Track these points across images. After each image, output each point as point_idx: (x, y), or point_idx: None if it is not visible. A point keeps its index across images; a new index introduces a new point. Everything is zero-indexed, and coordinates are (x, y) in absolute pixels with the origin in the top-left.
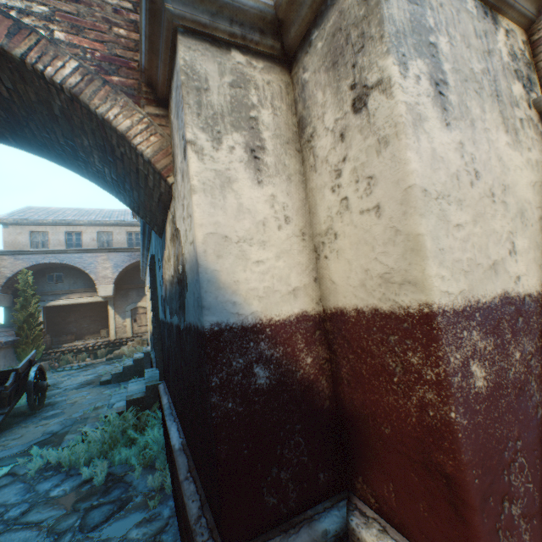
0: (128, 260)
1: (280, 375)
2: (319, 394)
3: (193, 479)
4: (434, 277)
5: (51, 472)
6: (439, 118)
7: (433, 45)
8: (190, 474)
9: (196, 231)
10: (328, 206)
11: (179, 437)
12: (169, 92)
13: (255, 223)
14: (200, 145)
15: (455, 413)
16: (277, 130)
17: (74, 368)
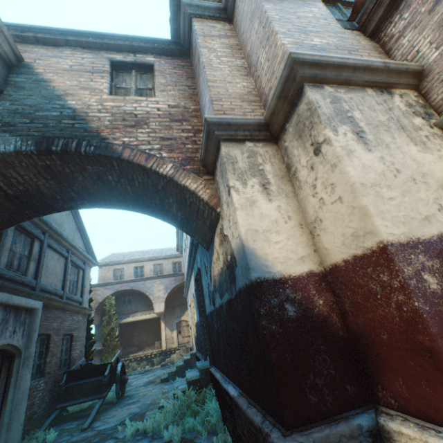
0: (174, 283)
1: (303, 310)
2: (333, 325)
3: (253, 406)
4: (380, 226)
5: (140, 437)
6: (363, 148)
7: (350, 117)
8: (250, 404)
9: (240, 229)
10: (312, 205)
11: (236, 389)
12: (214, 167)
13: (271, 221)
14: (236, 187)
15: (416, 302)
16: (275, 173)
17: (139, 372)
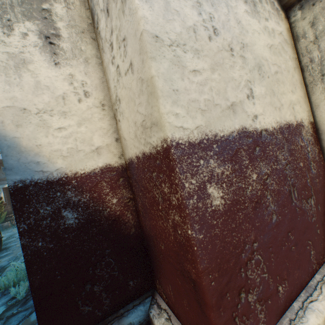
0: None
1: (89, 215)
2: (126, 224)
3: None
4: (167, 114)
5: None
6: None
7: None
8: None
9: None
10: (113, 78)
11: None
12: None
13: (54, 97)
14: None
15: (190, 231)
16: (71, 21)
17: None
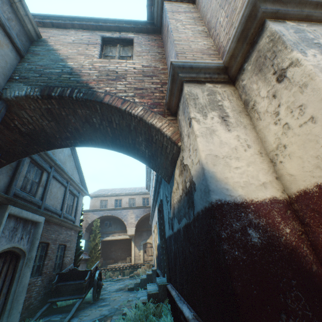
0: (142, 213)
1: (268, 238)
2: (304, 258)
3: None
4: None
5: None
6: None
7: (317, 43)
8: None
9: (200, 153)
10: (274, 133)
11: (190, 311)
12: (177, 109)
13: (230, 148)
14: (197, 118)
15: None
16: (233, 108)
17: (113, 280)
